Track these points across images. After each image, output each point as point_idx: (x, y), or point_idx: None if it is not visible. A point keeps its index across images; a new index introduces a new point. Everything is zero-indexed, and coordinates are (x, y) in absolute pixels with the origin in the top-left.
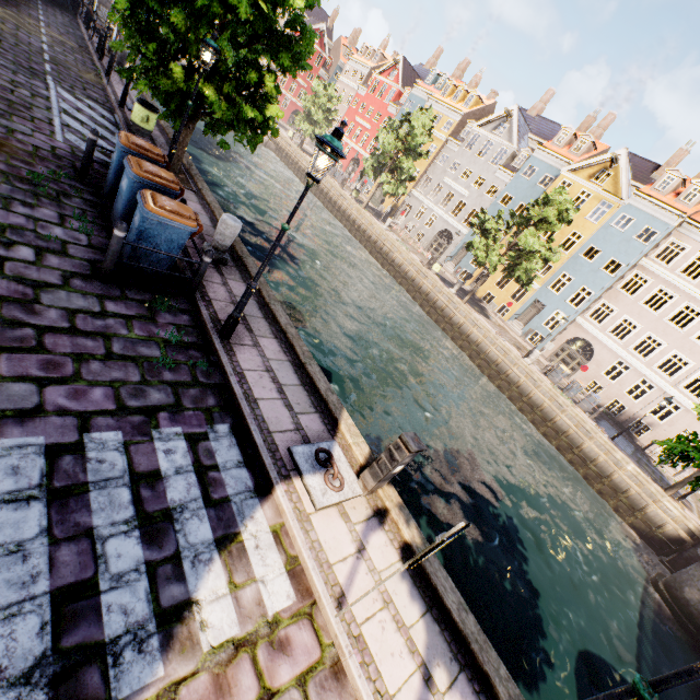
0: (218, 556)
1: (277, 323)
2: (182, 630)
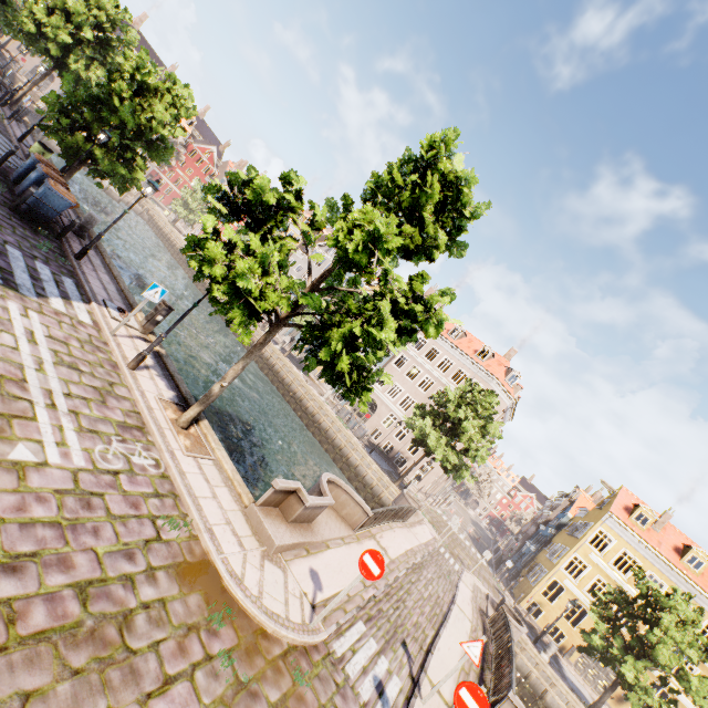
0: (61, 298)
1: (112, 273)
2: (44, 299)
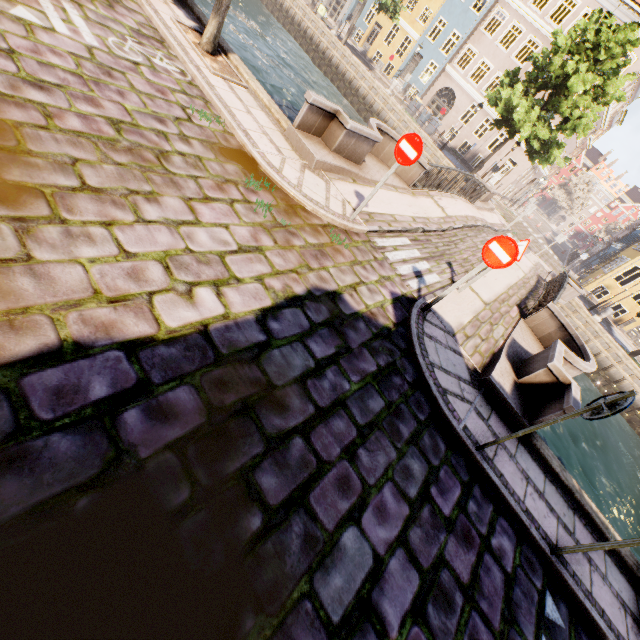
0: None
1: None
2: None
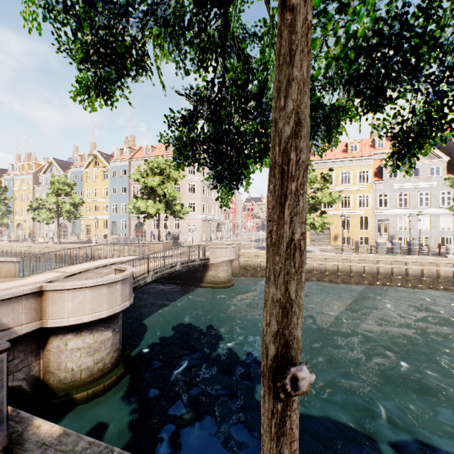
0: None
1: None
2: None
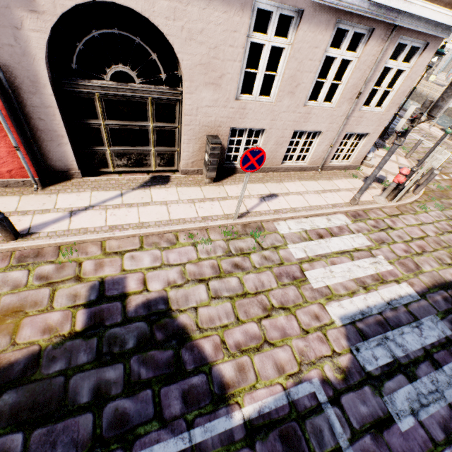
0: None
1: None
2: None
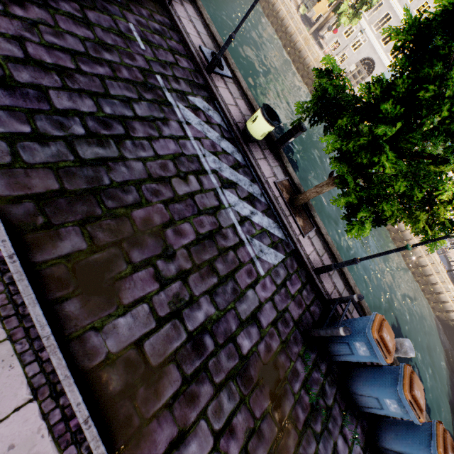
0: None
1: None
2: None
